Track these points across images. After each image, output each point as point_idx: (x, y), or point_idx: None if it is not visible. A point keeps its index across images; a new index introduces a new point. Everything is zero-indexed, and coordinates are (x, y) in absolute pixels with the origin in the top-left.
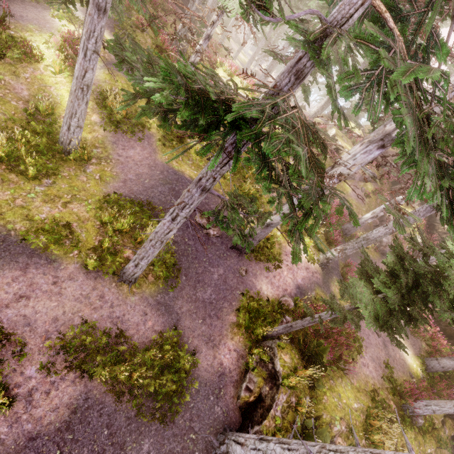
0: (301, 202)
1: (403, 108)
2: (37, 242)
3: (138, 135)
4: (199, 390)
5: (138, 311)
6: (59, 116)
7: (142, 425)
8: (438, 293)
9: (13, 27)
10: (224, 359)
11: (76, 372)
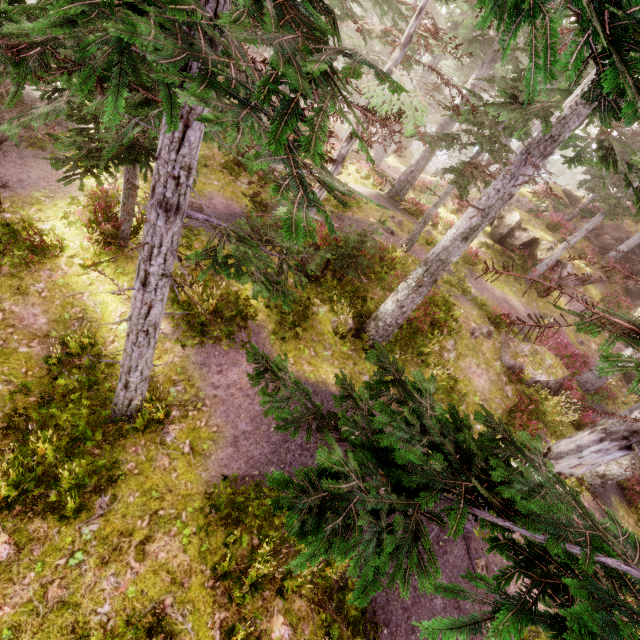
0: None
1: None
2: None
3: (239, 335)
4: None
5: None
6: (103, 344)
7: None
8: None
9: (9, 204)
10: None
11: None
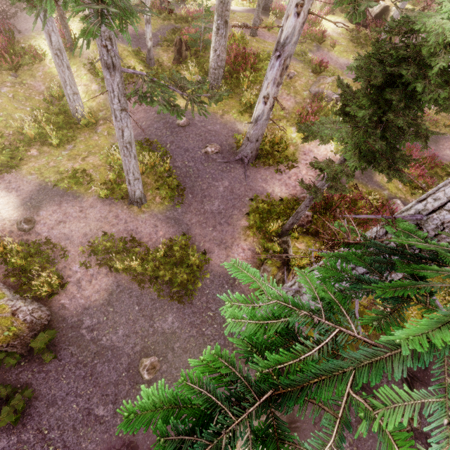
0: None
1: None
2: (63, 185)
3: (130, 87)
4: (213, 281)
5: (149, 225)
6: None
7: (165, 305)
8: (423, 75)
9: (23, 40)
10: (238, 257)
11: (107, 268)
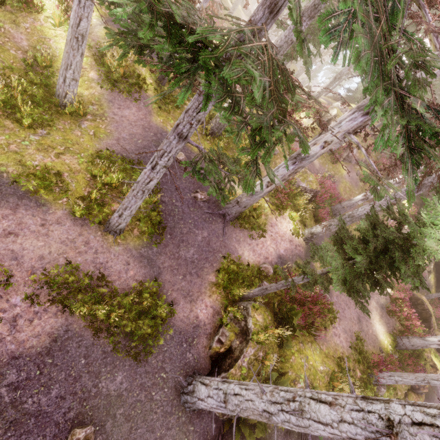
0: (255, 130)
1: (358, 26)
2: (28, 185)
3: (135, 95)
4: (174, 337)
5: (121, 260)
6: (57, 70)
7: (117, 360)
8: (405, 259)
9: None
10: (200, 313)
11: (59, 306)
